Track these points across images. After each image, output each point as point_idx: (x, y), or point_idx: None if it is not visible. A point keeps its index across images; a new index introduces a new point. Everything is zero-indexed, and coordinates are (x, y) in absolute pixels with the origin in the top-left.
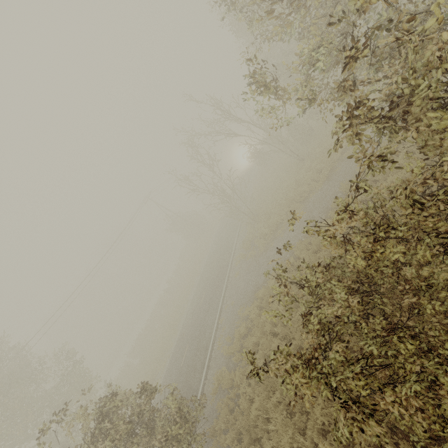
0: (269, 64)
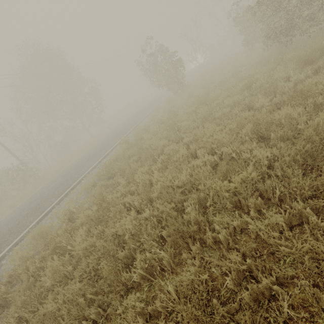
0: None
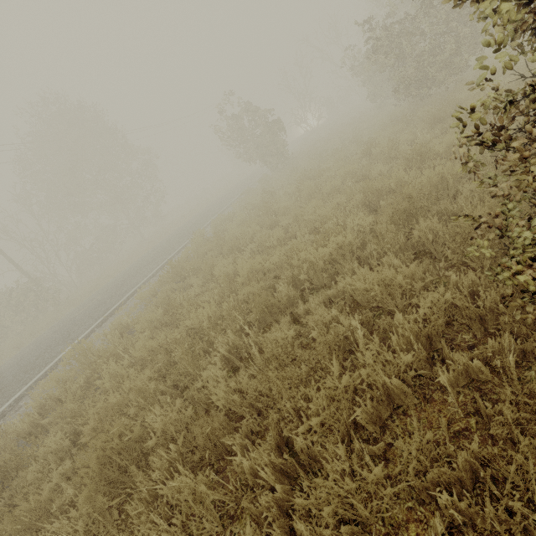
0: (375, 20)
